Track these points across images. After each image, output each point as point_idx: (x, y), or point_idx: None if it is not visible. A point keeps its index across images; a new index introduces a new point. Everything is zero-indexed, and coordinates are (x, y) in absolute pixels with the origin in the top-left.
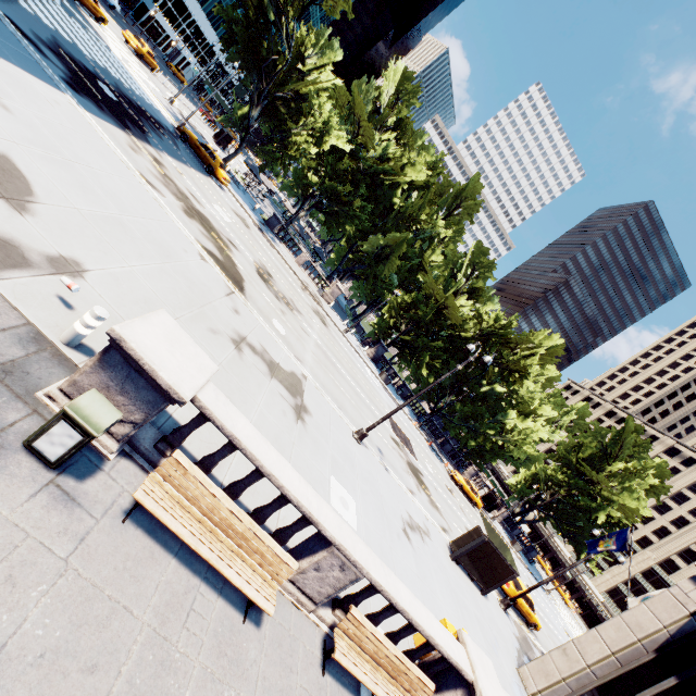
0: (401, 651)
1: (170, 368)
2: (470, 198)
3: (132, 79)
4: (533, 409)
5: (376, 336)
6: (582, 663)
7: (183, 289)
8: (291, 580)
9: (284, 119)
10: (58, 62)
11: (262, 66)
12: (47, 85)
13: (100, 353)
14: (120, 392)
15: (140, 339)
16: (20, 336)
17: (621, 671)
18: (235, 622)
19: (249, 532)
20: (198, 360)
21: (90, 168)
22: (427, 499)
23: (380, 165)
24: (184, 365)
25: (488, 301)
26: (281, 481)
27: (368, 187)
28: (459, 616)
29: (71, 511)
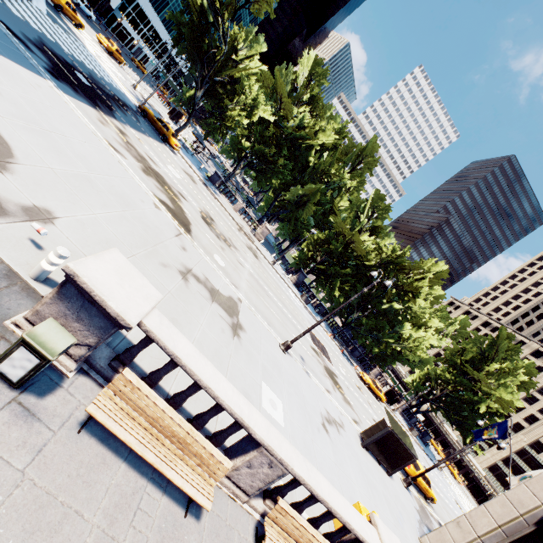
0: (323, 534)
1: (118, 298)
2: (369, 156)
3: (103, 70)
4: (424, 322)
5: (298, 266)
6: (473, 534)
7: (139, 232)
8: (227, 476)
9: (222, 98)
10: (42, 56)
11: (204, 58)
12: (31, 72)
13: (58, 287)
14: (76, 319)
15: (92, 274)
16: None
17: (507, 541)
18: (177, 517)
19: (189, 437)
20: (145, 290)
21: (64, 136)
22: (341, 397)
23: (298, 132)
24: (131, 295)
25: (386, 237)
26: (216, 392)
27: (289, 149)
28: (370, 495)
29: (30, 426)
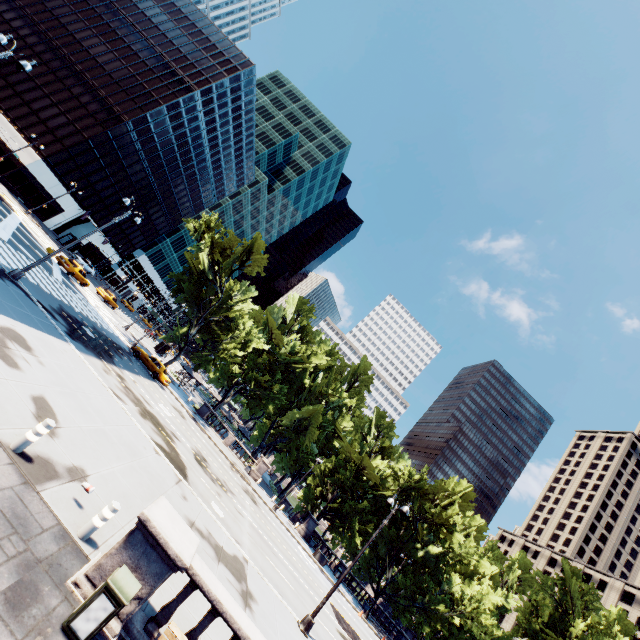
0: None
1: (175, 540)
2: (363, 373)
3: (102, 319)
4: (474, 567)
5: (305, 509)
6: None
7: (146, 482)
8: None
9: (216, 333)
10: (63, 321)
11: (201, 303)
12: (60, 340)
13: (127, 535)
14: (134, 568)
15: (158, 519)
16: (55, 534)
17: None
18: None
19: None
20: (188, 534)
21: (85, 393)
22: None
23: (291, 357)
24: (182, 538)
25: (399, 457)
26: None
27: (282, 373)
28: None
29: None
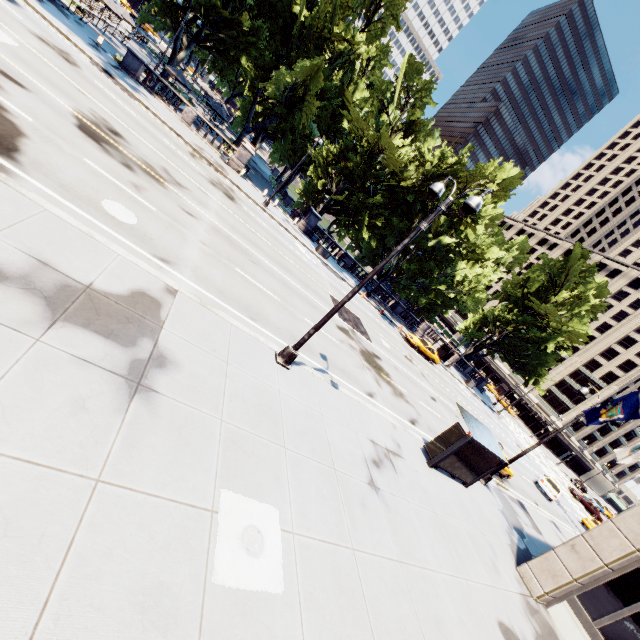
0: None
1: None
2: None
3: None
4: (482, 254)
5: (306, 204)
6: (598, 563)
7: None
8: None
9: None
10: None
11: None
12: None
13: None
14: None
15: None
16: None
17: None
18: None
19: None
20: None
21: None
22: (390, 391)
23: None
24: None
25: (428, 137)
26: None
27: None
28: (456, 565)
29: None
